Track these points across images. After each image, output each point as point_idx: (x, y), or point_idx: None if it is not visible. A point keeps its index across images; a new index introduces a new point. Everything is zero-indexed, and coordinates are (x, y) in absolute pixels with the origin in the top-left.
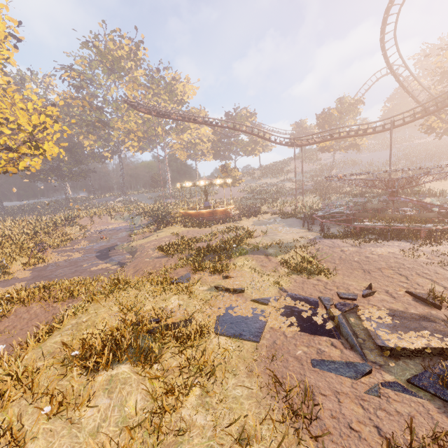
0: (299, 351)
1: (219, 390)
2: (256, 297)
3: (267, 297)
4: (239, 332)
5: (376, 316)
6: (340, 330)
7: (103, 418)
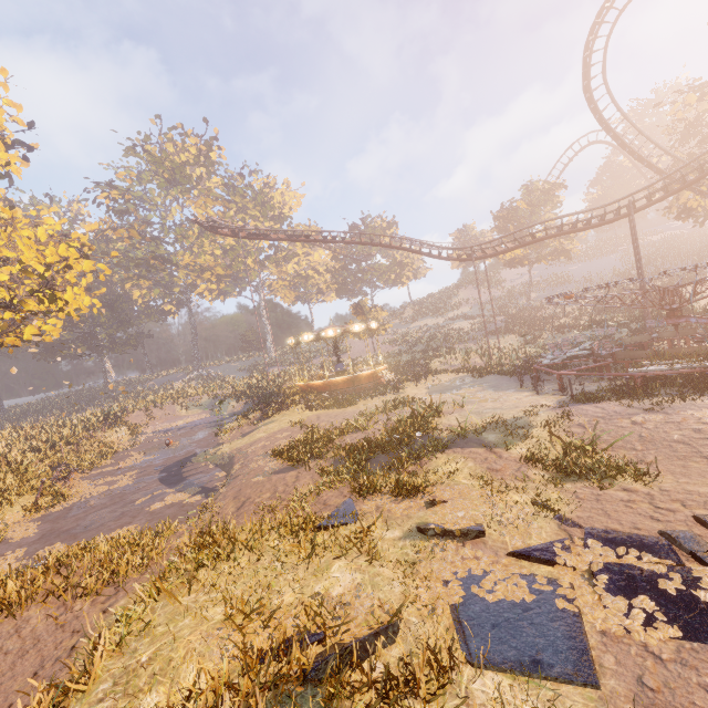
0: None
1: None
2: (516, 544)
3: (542, 544)
4: (531, 655)
5: None
6: None
7: None
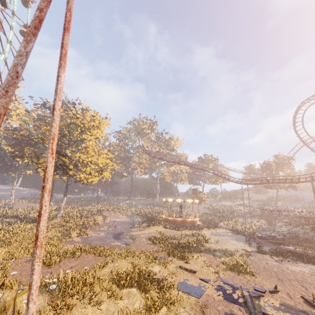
0: (219, 307)
1: (175, 312)
2: (202, 277)
3: (208, 279)
4: (189, 292)
5: (271, 302)
6: (246, 303)
7: (125, 307)
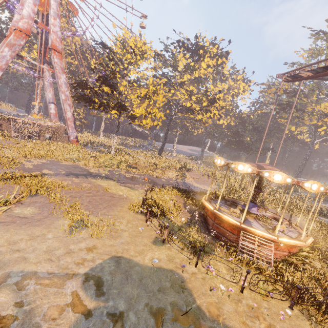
0: None
1: None
2: None
3: None
4: None
5: None
6: None
7: None
